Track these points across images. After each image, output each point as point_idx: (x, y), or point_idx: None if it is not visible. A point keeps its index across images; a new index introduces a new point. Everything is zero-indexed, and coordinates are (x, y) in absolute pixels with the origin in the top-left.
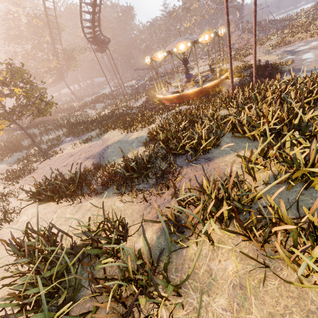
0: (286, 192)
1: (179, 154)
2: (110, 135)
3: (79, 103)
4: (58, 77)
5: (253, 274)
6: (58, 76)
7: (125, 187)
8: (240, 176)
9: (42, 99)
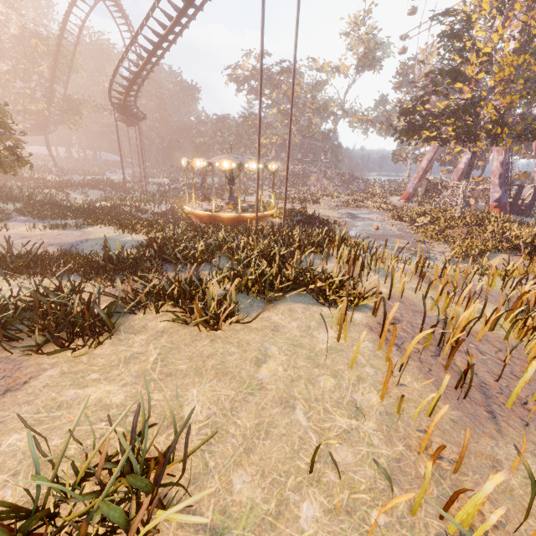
0: (235, 296)
1: (171, 262)
2: (97, 230)
3: (58, 177)
4: (37, 127)
5: (175, 327)
6: (38, 126)
7: (95, 273)
8: (204, 276)
9: (17, 153)
